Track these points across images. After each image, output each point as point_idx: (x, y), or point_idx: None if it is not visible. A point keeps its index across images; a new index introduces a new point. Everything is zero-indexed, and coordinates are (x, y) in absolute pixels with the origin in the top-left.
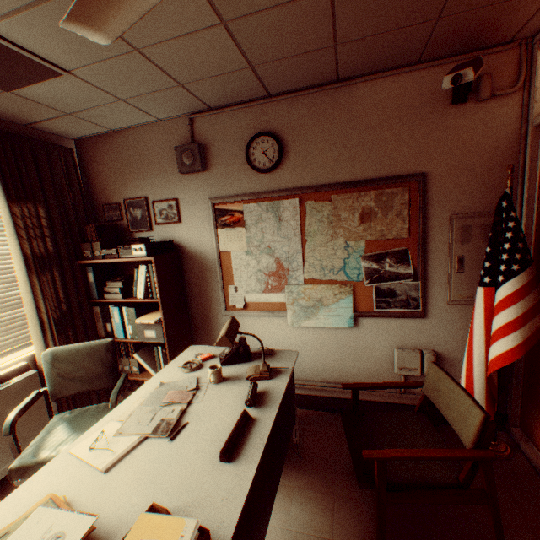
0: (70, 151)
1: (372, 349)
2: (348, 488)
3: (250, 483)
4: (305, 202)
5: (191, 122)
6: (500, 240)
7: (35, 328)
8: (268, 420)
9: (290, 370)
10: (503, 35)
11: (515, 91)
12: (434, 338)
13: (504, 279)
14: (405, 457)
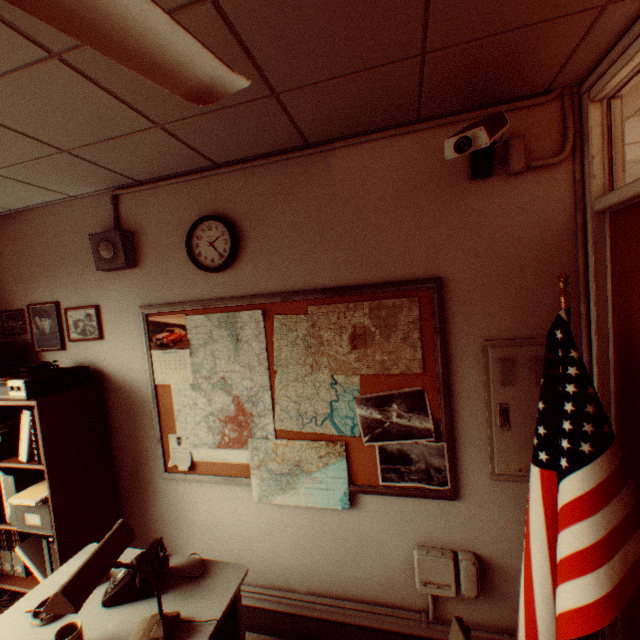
0: None
1: (381, 545)
2: None
3: None
4: (273, 314)
5: (116, 200)
6: (559, 392)
7: None
8: None
9: (211, 628)
10: (534, 82)
11: (563, 160)
12: (475, 533)
13: (571, 466)
14: None
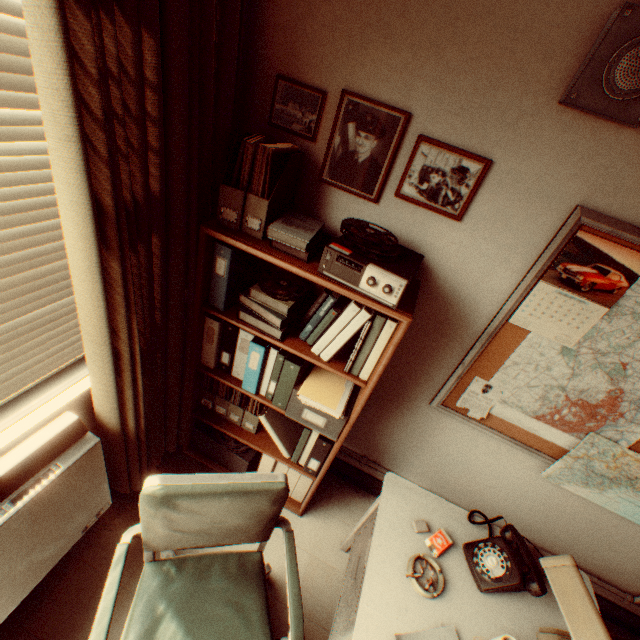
0: None
1: None
2: None
3: None
4: None
5: None
6: None
7: (100, 365)
8: None
9: None
10: None
11: None
12: None
13: None
14: None
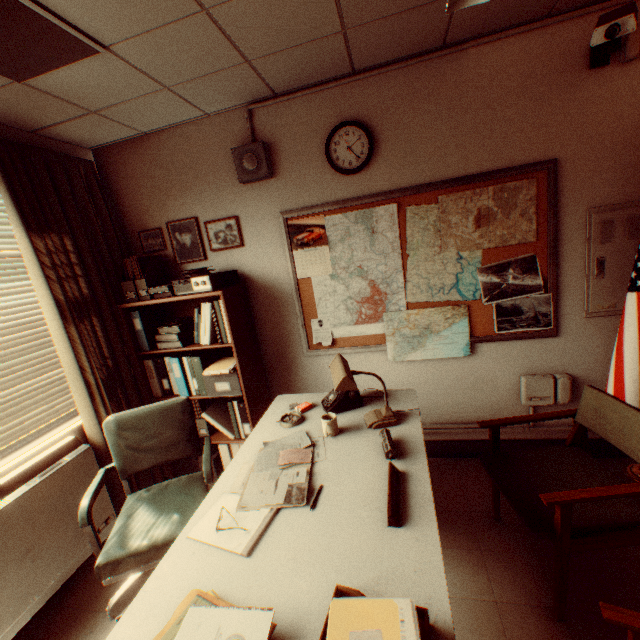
0: (90, 164)
1: (493, 380)
2: (495, 540)
3: (439, 547)
4: (405, 207)
5: (250, 115)
6: None
7: (80, 393)
8: (422, 472)
9: (417, 412)
10: None
11: None
12: (568, 360)
13: None
14: (594, 497)
